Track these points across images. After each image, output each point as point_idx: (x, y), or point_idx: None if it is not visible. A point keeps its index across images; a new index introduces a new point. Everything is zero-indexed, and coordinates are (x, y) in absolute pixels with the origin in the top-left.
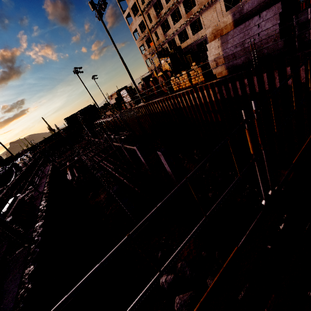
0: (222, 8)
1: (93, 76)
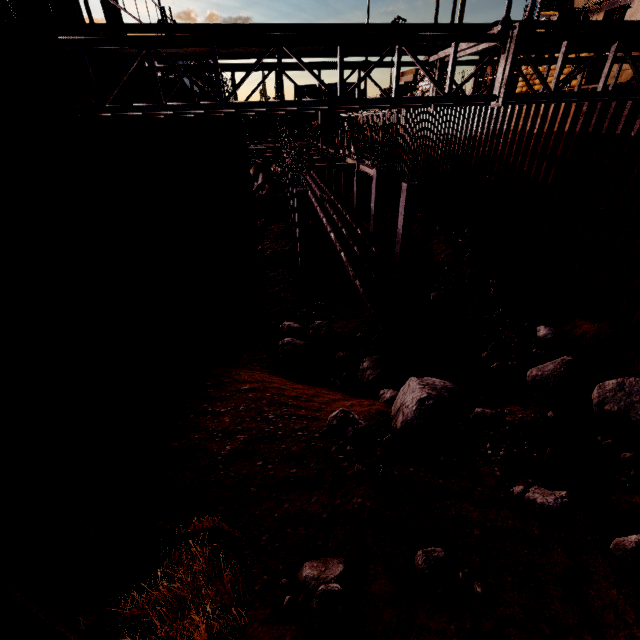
0: None
1: (398, 17)
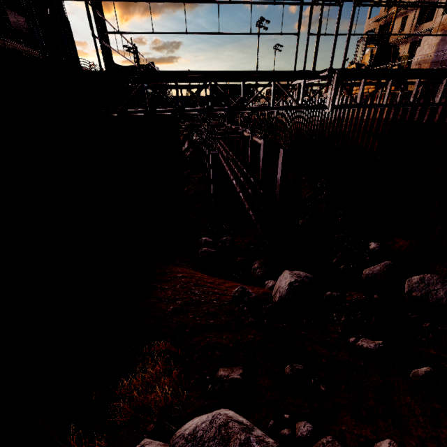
0: None
1: (277, 44)
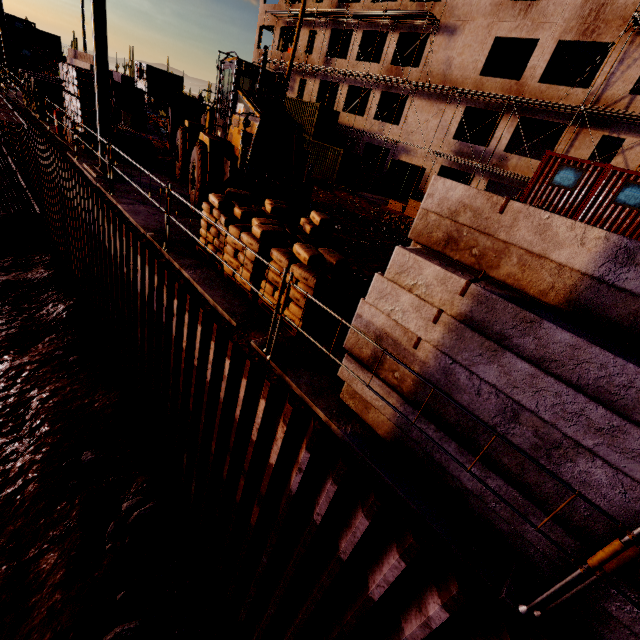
0: (452, 126)
1: None
